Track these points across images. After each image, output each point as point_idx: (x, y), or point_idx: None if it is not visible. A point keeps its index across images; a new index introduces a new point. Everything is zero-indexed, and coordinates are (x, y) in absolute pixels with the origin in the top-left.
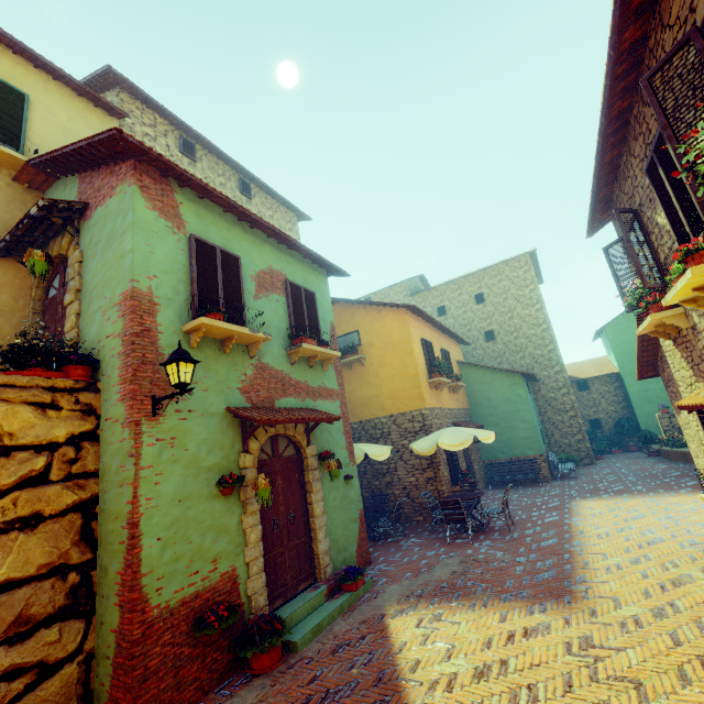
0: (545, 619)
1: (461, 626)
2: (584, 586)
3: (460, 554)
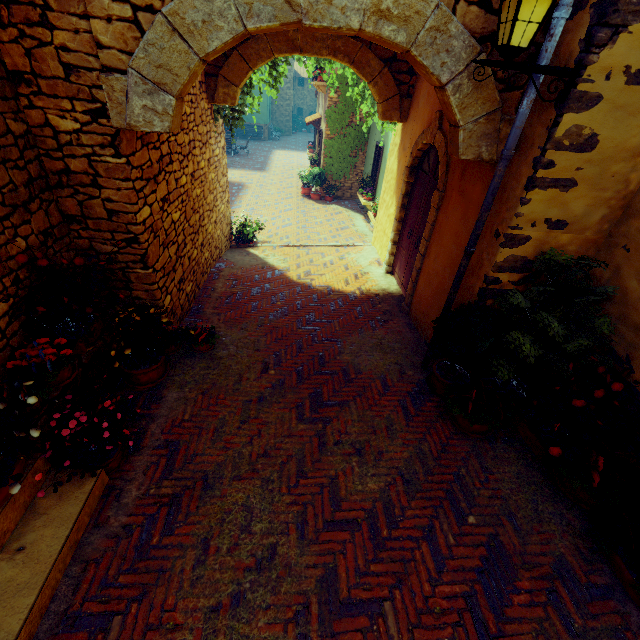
0: (256, 173)
1: (235, 172)
2: (268, 169)
3: (229, 160)
